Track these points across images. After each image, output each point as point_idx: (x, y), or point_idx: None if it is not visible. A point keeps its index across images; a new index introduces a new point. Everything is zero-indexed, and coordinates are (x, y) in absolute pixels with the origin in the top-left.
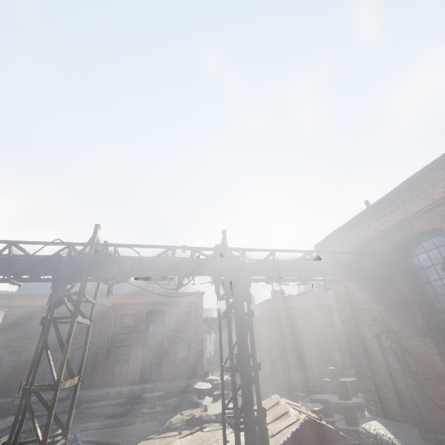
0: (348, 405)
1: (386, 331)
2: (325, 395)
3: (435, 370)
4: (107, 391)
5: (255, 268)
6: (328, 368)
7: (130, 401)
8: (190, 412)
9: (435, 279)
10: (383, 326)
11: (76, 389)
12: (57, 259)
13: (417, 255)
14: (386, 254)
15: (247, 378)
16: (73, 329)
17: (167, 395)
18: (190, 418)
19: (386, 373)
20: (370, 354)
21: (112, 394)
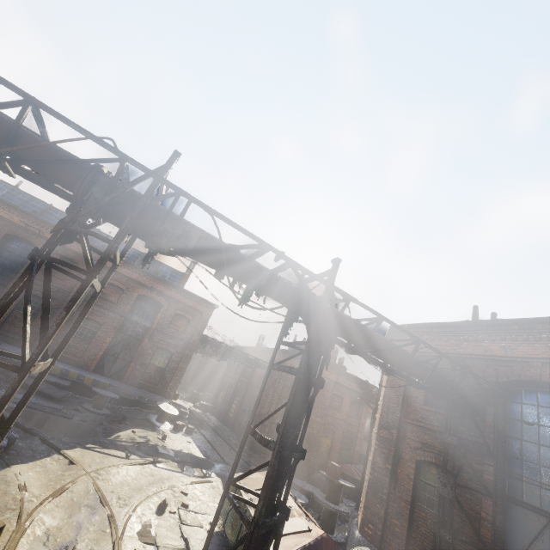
0: (335, 510)
1: (444, 468)
2: (307, 485)
3: (480, 538)
4: None
5: (349, 328)
6: (331, 463)
7: (73, 387)
8: (144, 434)
9: (531, 441)
10: (434, 457)
11: (42, 374)
12: (95, 169)
13: (523, 403)
14: (491, 385)
15: (283, 463)
16: (83, 293)
17: (120, 400)
18: (143, 442)
19: (408, 506)
20: (398, 477)
21: (54, 369)
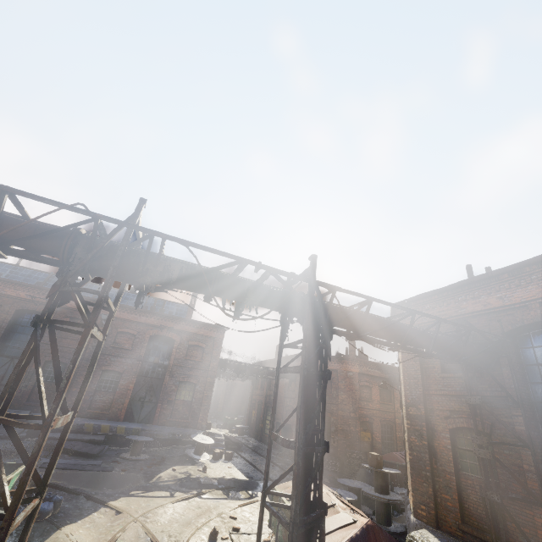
0: (386, 500)
1: (475, 430)
2: (355, 482)
3: (528, 491)
4: (81, 423)
5: (342, 316)
6: (371, 454)
7: (108, 440)
8: (184, 469)
9: None
10: (464, 422)
11: (66, 428)
12: (73, 233)
13: (534, 347)
14: (498, 337)
15: (309, 460)
16: (84, 345)
17: (156, 442)
18: (184, 478)
19: (453, 477)
20: (436, 450)
21: (86, 427)
